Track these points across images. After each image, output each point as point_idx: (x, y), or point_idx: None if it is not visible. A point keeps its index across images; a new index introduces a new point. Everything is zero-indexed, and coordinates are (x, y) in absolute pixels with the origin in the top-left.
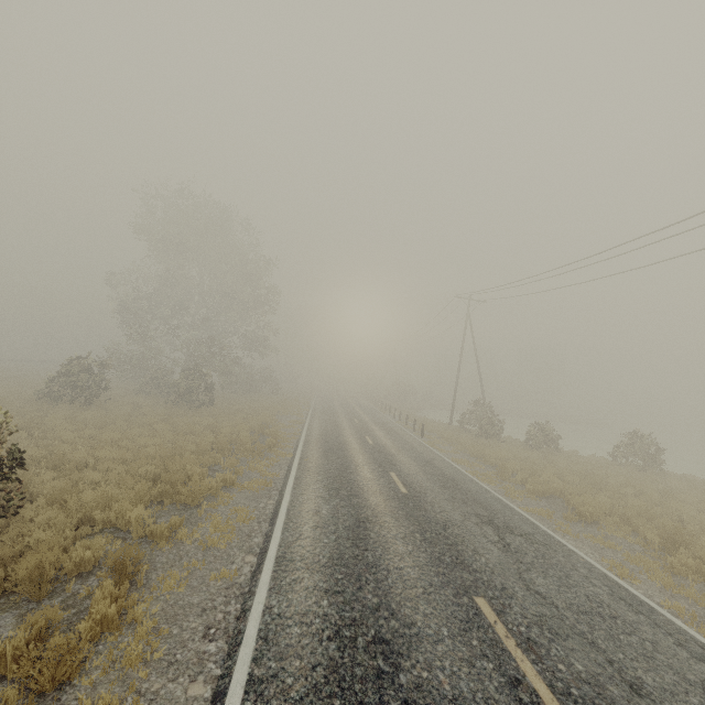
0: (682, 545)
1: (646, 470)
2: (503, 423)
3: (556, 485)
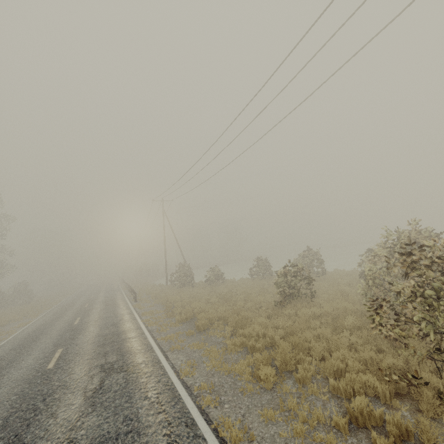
0: (243, 327)
1: (264, 278)
2: (192, 274)
3: (197, 309)
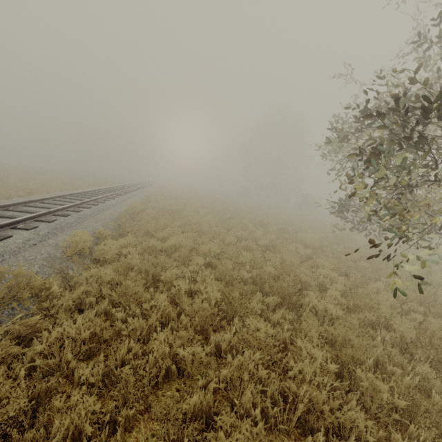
0: None
1: None
2: None
3: None
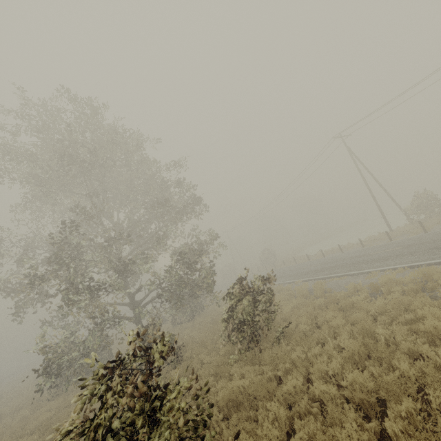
0: None
1: None
2: None
3: None
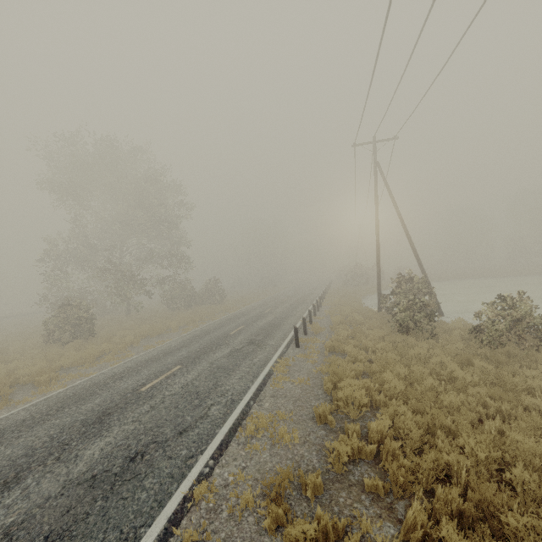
0: None
1: None
2: (431, 305)
3: None
